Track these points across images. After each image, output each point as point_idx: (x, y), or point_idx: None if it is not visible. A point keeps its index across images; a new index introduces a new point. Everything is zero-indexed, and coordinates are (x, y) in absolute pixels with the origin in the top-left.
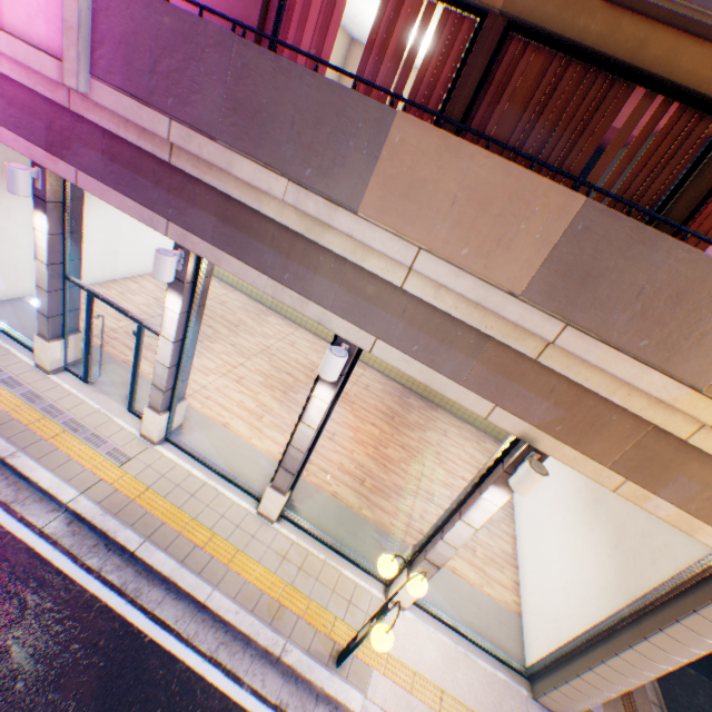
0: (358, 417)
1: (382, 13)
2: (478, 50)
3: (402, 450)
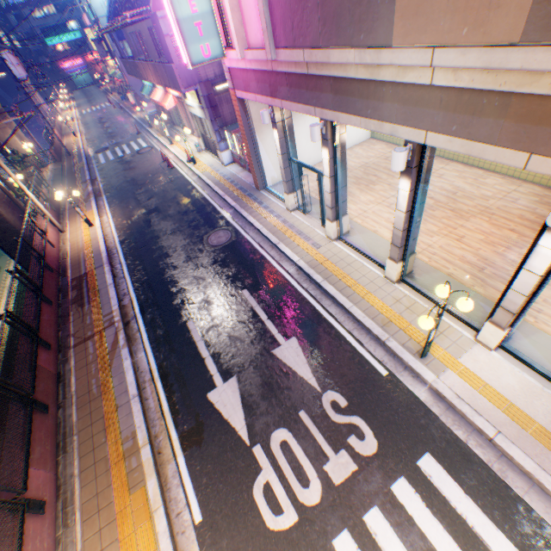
0: (492, 225)
1: None
2: None
3: None
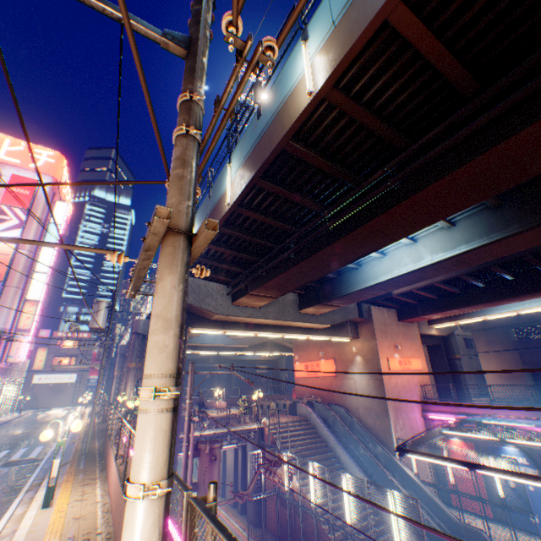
0: None
1: None
2: None
3: None
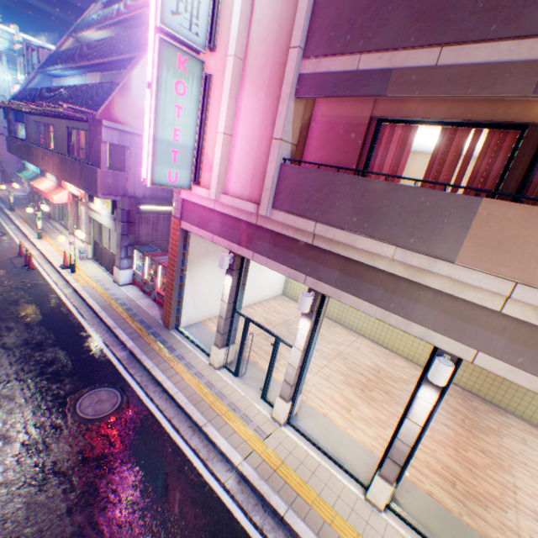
0: None
1: (437, 141)
2: (523, 146)
3: (480, 453)
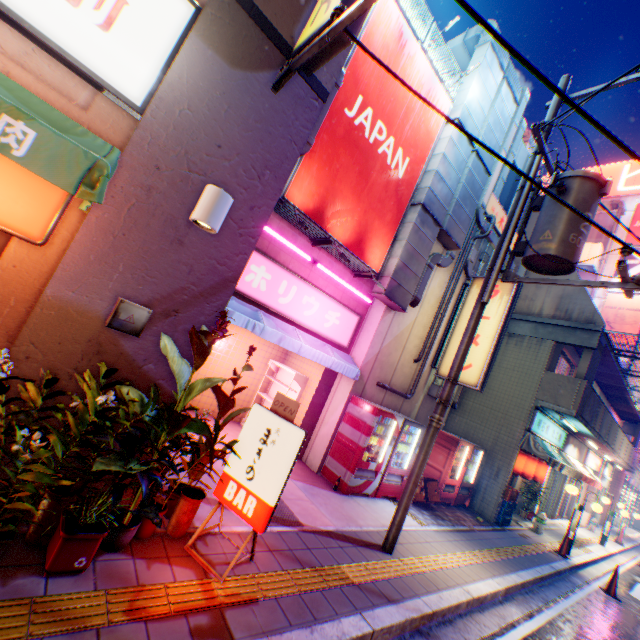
0: None
1: None
2: None
3: None
